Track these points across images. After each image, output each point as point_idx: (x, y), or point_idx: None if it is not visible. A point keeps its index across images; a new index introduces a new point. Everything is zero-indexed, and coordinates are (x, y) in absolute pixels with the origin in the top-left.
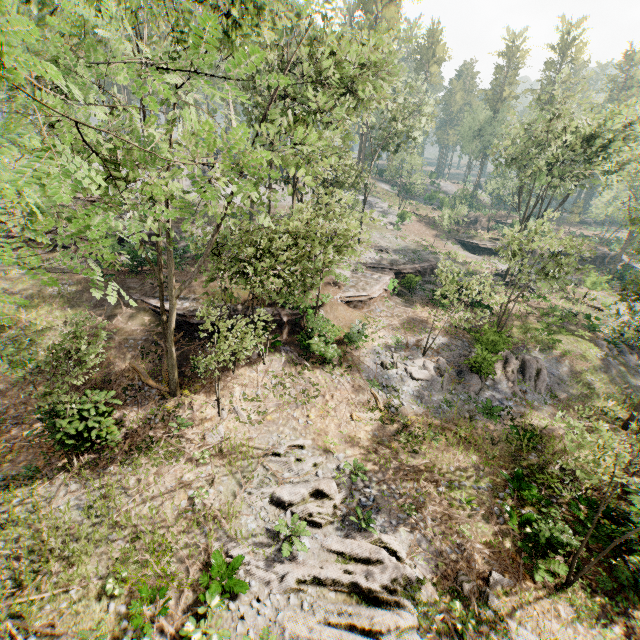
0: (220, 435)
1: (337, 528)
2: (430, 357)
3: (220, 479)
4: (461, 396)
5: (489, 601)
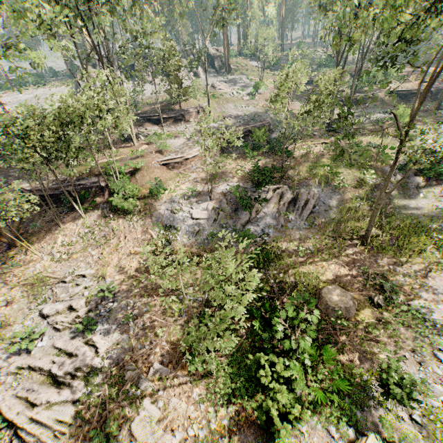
0: (36, 271)
1: (72, 331)
2: (215, 200)
3: (19, 300)
4: (229, 228)
5: (139, 384)
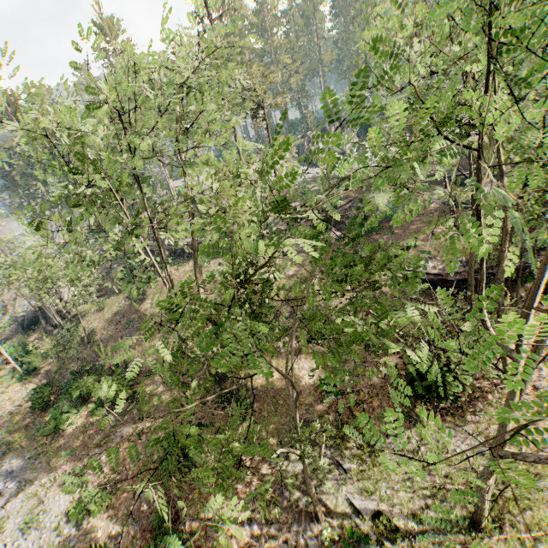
0: None
1: None
2: None
3: None
4: None
5: None
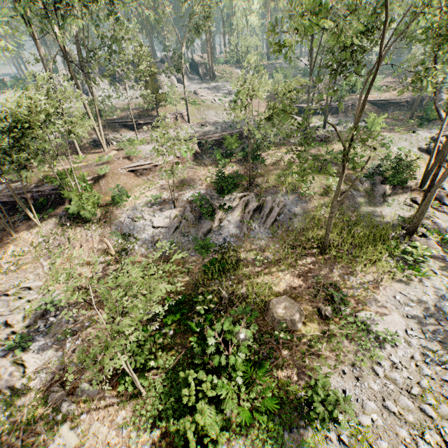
0: None
1: (4, 349)
2: (179, 208)
3: None
4: (191, 237)
5: (61, 408)
